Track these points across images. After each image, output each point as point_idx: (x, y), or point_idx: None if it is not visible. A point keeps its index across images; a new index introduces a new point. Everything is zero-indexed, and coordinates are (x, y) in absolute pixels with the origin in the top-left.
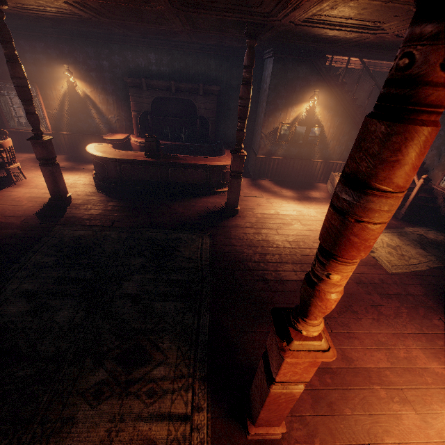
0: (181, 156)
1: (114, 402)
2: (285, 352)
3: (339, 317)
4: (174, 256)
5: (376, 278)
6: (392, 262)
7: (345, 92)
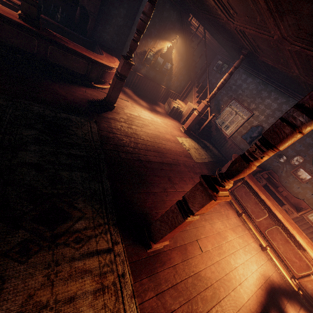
0: (62, 37)
1: (45, 254)
2: (216, 197)
3: (179, 183)
4: (69, 134)
5: (191, 164)
6: (196, 156)
7: (191, 47)
